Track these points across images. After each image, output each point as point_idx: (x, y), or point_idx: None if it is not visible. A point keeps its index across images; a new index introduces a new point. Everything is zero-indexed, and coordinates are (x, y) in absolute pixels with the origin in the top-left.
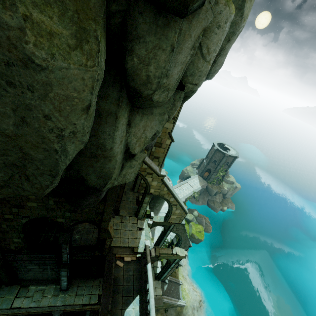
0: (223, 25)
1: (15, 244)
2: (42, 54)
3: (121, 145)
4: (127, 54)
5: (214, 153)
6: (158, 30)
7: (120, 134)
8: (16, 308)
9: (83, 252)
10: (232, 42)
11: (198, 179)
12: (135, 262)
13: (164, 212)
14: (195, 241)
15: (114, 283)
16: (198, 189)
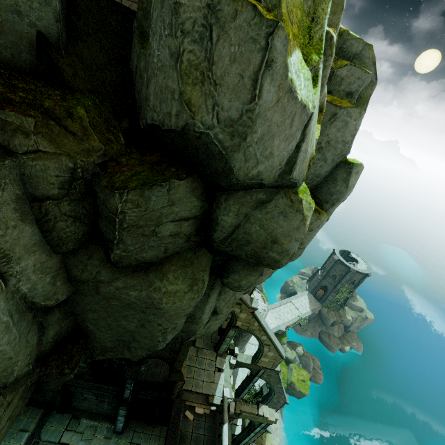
0: (315, 229)
1: (79, 368)
2: (168, 305)
3: (210, 312)
4: (224, 278)
5: (333, 264)
6: (250, 268)
7: (210, 305)
8: (64, 444)
9: (148, 390)
10: (337, 205)
11: (308, 298)
12: (208, 417)
13: (254, 342)
14: (296, 394)
15: (180, 442)
16: (306, 314)
